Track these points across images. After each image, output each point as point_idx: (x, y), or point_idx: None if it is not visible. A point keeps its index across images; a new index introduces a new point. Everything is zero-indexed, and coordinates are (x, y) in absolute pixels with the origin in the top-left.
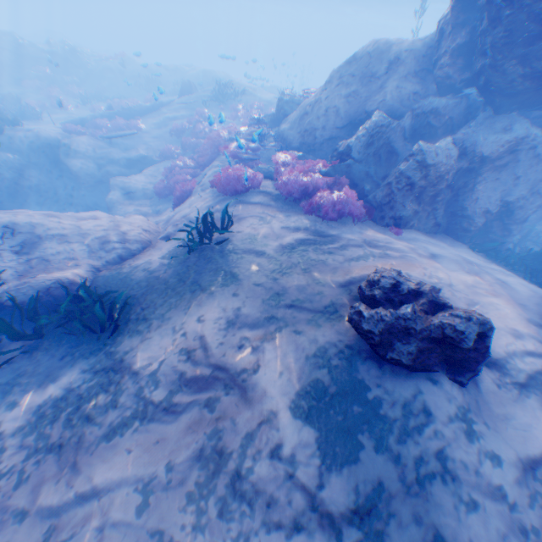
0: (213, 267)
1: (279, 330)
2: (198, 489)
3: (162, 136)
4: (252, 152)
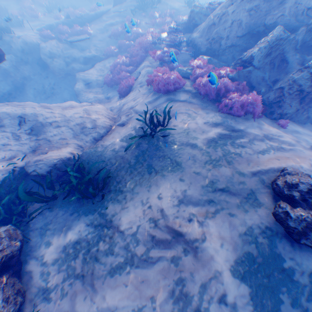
0: (162, 155)
1: (217, 212)
2: None
3: (104, 39)
4: None
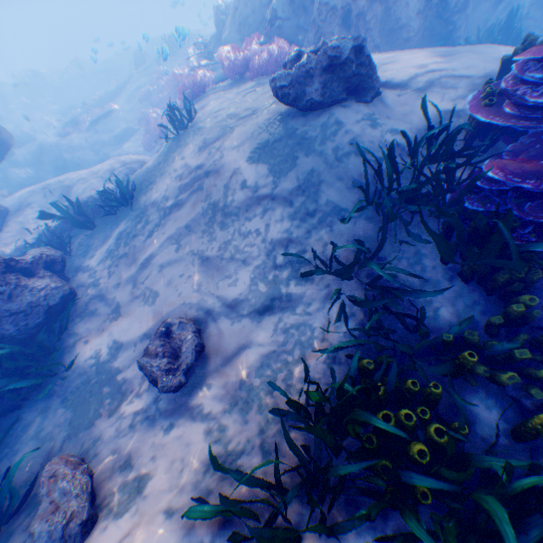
0: (186, 135)
1: (233, 133)
2: (205, 225)
3: (135, 109)
4: (204, 69)
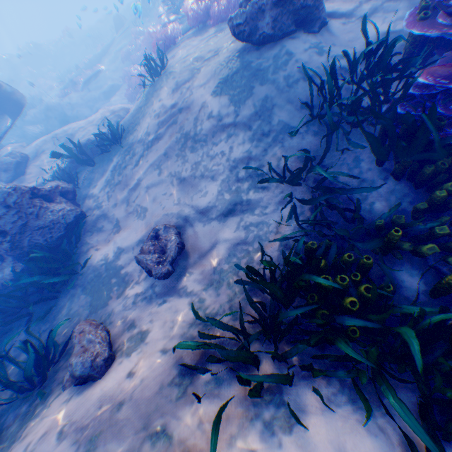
0: (161, 80)
1: (199, 73)
2: (180, 152)
3: (118, 68)
4: (173, 23)
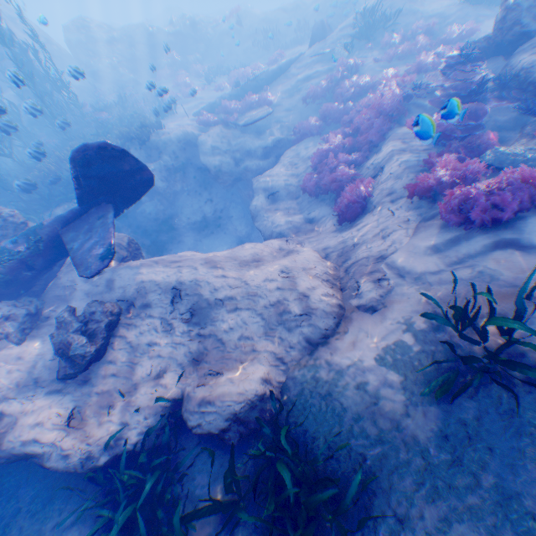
0: None
1: None
2: None
3: (294, 107)
4: (473, 122)
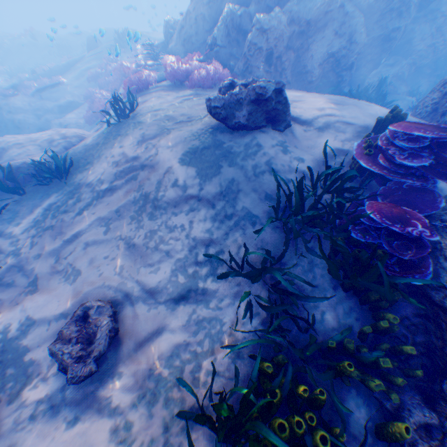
0: (127, 125)
1: (170, 134)
2: (135, 213)
3: (82, 85)
4: (150, 68)
